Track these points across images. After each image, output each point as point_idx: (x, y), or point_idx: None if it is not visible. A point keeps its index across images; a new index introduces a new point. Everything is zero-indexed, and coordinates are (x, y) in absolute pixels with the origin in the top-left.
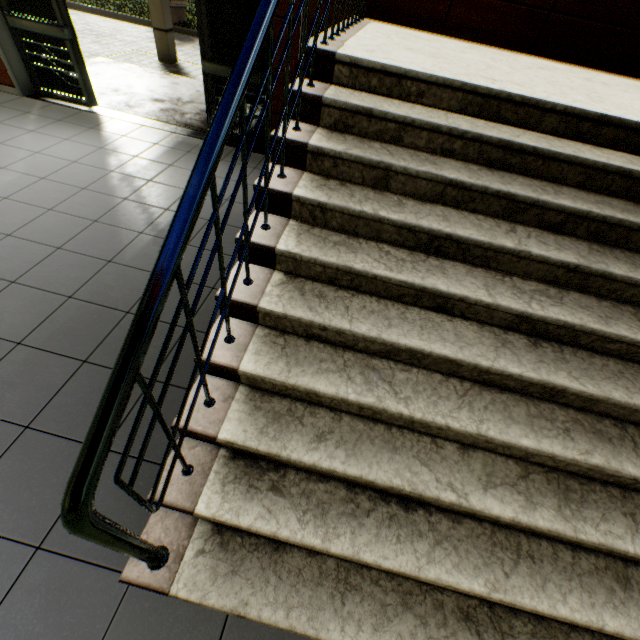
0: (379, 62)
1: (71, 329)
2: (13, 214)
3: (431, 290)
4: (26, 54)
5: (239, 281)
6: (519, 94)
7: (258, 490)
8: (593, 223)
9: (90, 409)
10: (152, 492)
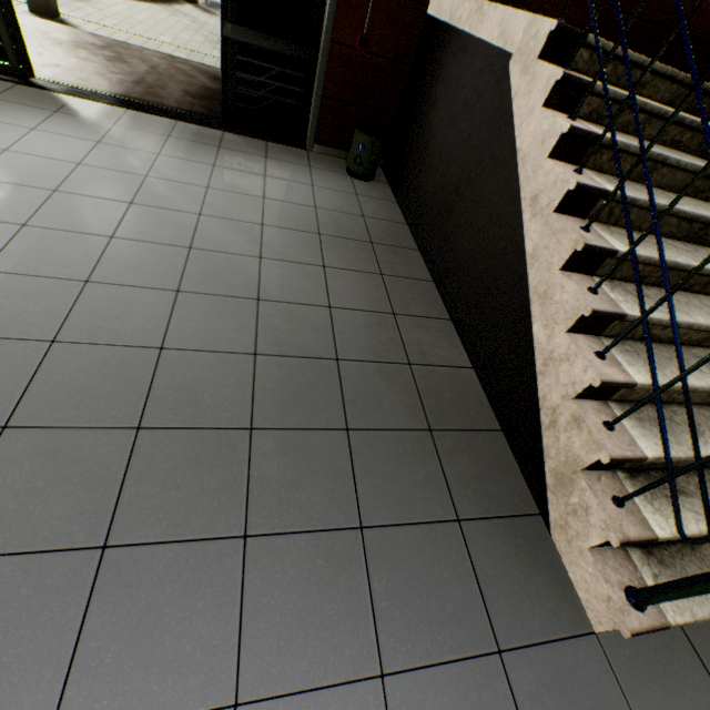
0: None
1: (295, 394)
2: (61, 249)
3: None
4: None
5: (586, 292)
6: None
7: None
8: None
9: (404, 483)
10: None
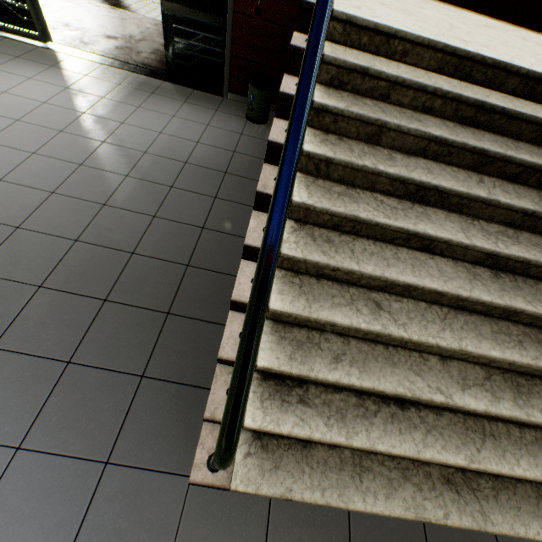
0: (373, 21)
1: (85, 271)
2: None
3: (422, 235)
4: None
5: (259, 230)
6: (491, 57)
7: (289, 403)
8: None
9: (121, 343)
10: None
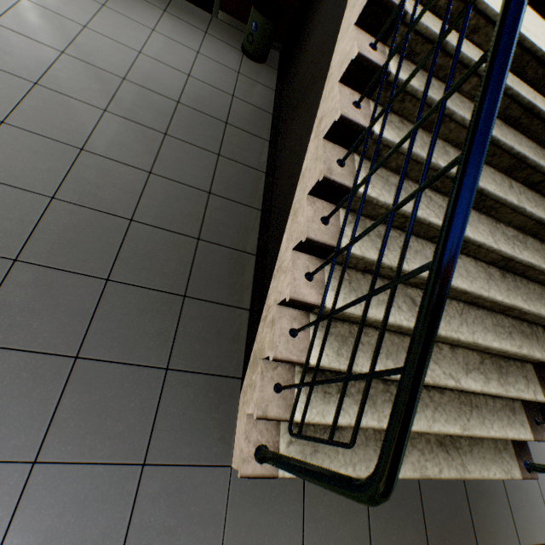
0: None
1: (73, 241)
2: None
3: (464, 237)
4: None
5: (317, 220)
6: None
7: (331, 395)
8: None
9: (136, 332)
10: (301, 425)
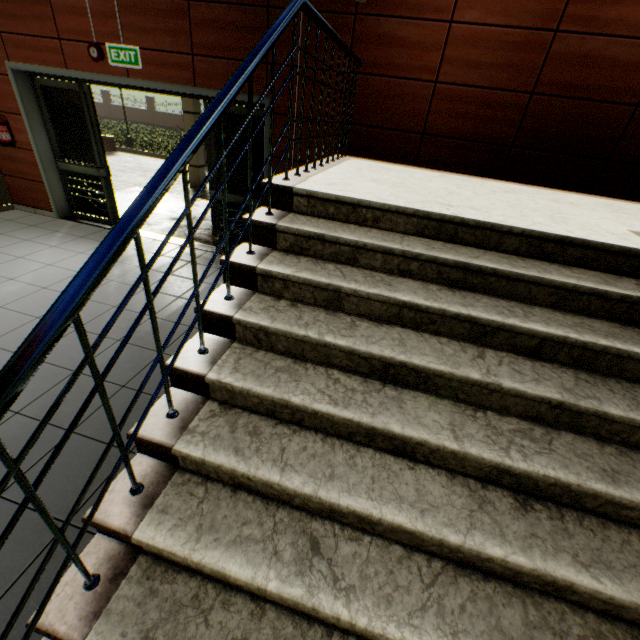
0: (333, 194)
1: None
2: (0, 322)
3: (382, 431)
4: (68, 187)
5: (163, 413)
6: (473, 219)
7: None
8: (574, 348)
9: None
10: None
